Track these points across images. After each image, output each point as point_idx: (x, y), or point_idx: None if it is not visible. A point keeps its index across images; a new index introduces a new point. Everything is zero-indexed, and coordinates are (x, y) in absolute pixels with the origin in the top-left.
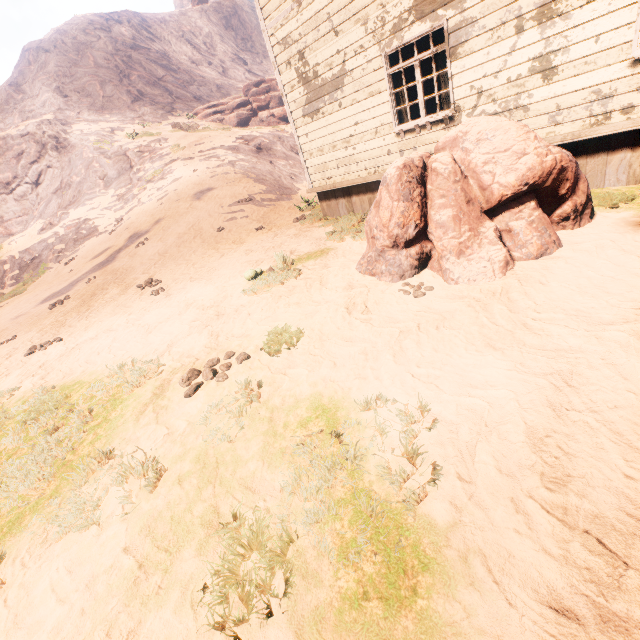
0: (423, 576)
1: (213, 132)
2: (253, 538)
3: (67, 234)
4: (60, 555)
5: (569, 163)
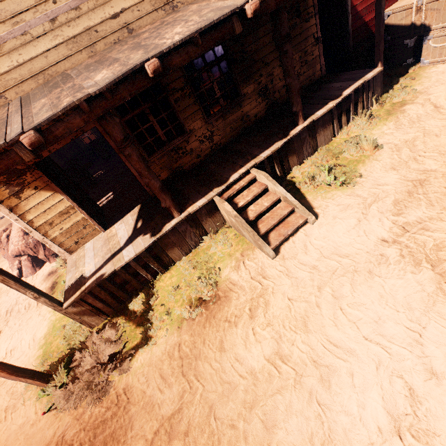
0: None
1: None
2: None
3: None
4: None
5: (25, 248)
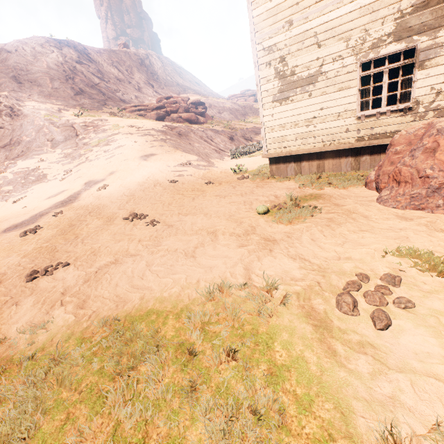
0: None
1: (143, 120)
2: None
3: (15, 178)
4: None
5: None
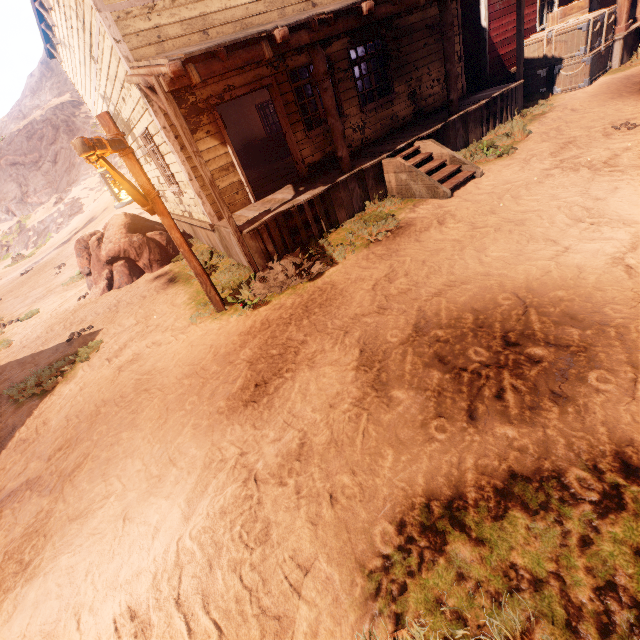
0: None
1: None
2: None
3: (65, 210)
4: None
5: (129, 247)
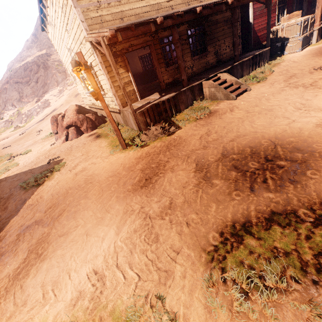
0: None
1: None
2: None
3: (41, 105)
4: None
5: (77, 120)
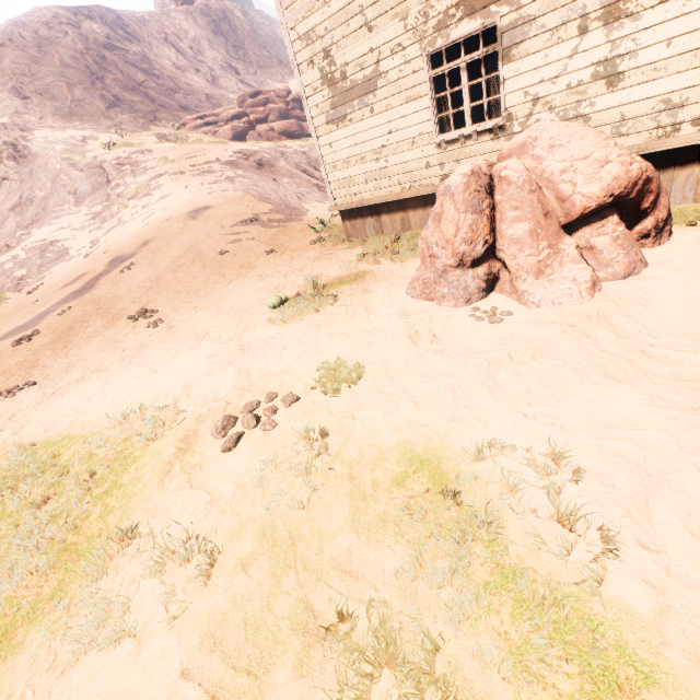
0: (650, 693)
1: (206, 145)
2: (380, 648)
3: (29, 258)
4: (82, 688)
5: (654, 173)
